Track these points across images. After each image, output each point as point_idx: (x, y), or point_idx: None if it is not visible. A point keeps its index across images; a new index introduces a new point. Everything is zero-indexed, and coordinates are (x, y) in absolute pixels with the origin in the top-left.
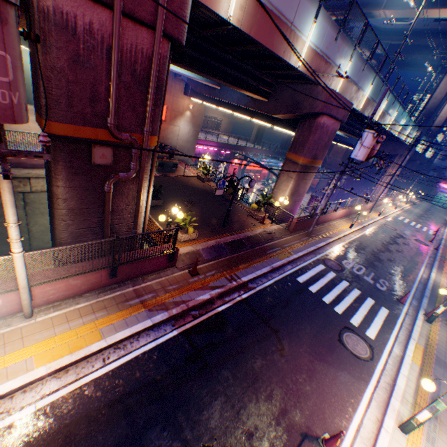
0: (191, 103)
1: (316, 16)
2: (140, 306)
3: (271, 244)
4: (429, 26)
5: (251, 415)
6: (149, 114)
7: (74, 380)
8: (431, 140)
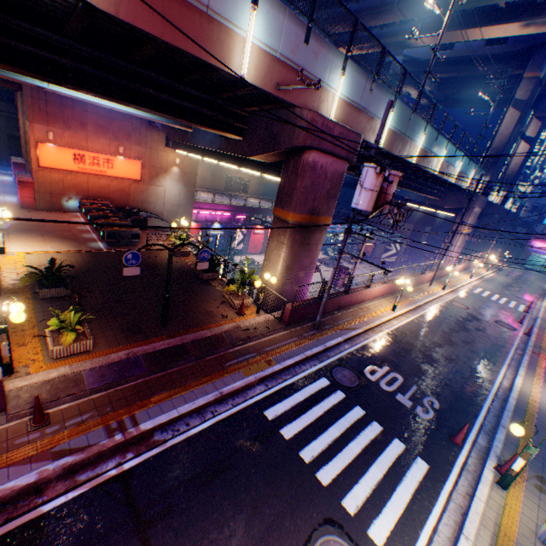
0: (178, 157)
1: None
2: None
3: (242, 347)
4: (480, 52)
5: None
6: None
7: None
8: (509, 187)
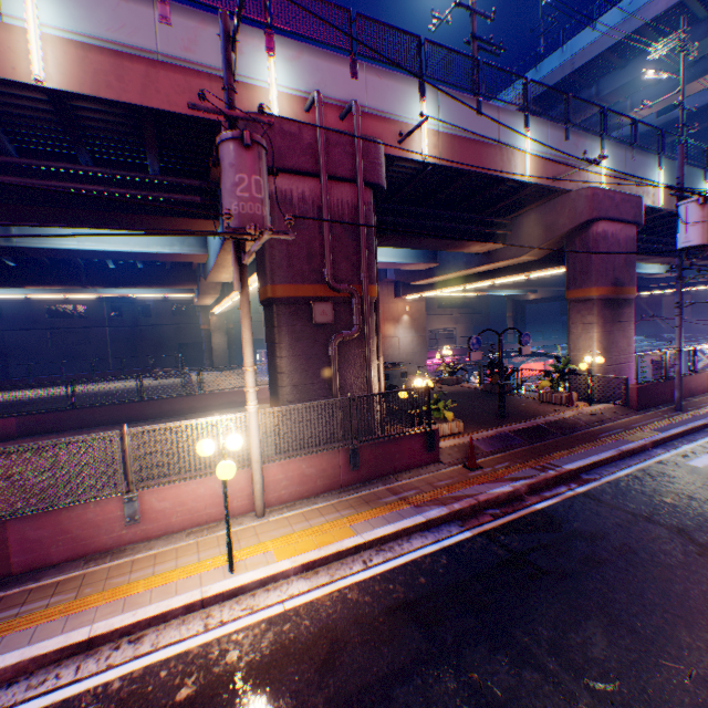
0: (405, 305)
1: (526, 125)
2: (400, 502)
3: (601, 426)
4: None
5: (689, 649)
6: (363, 258)
7: (327, 582)
8: None
